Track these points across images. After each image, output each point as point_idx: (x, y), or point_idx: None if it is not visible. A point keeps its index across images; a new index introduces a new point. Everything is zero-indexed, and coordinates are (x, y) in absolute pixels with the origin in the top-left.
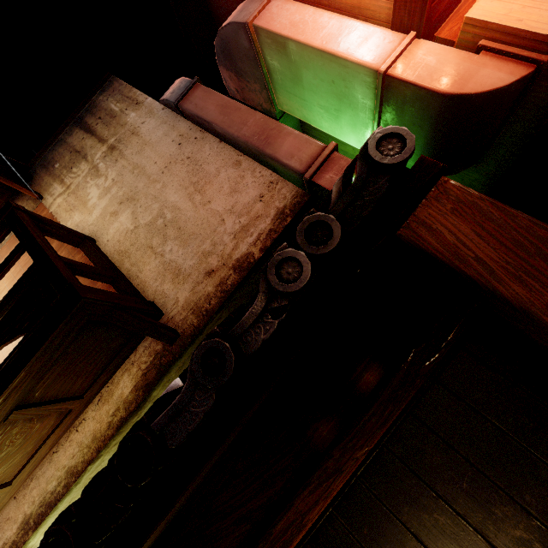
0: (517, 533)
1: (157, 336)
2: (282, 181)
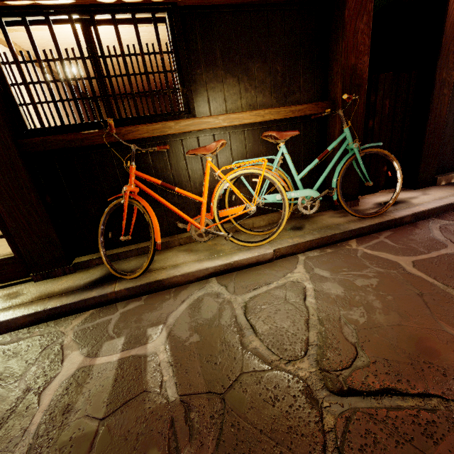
0: (278, 68)
1: None
2: None
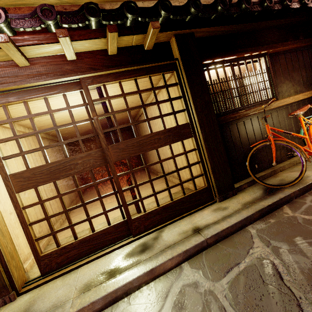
0: (303, 74)
1: (229, 0)
2: None
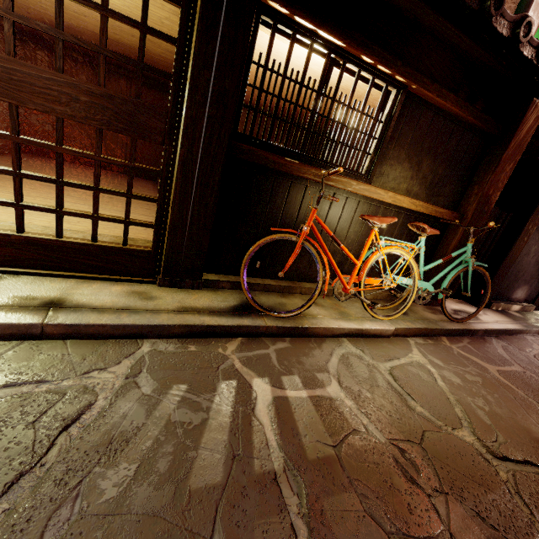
0: (440, 171)
1: None
2: (515, 8)
